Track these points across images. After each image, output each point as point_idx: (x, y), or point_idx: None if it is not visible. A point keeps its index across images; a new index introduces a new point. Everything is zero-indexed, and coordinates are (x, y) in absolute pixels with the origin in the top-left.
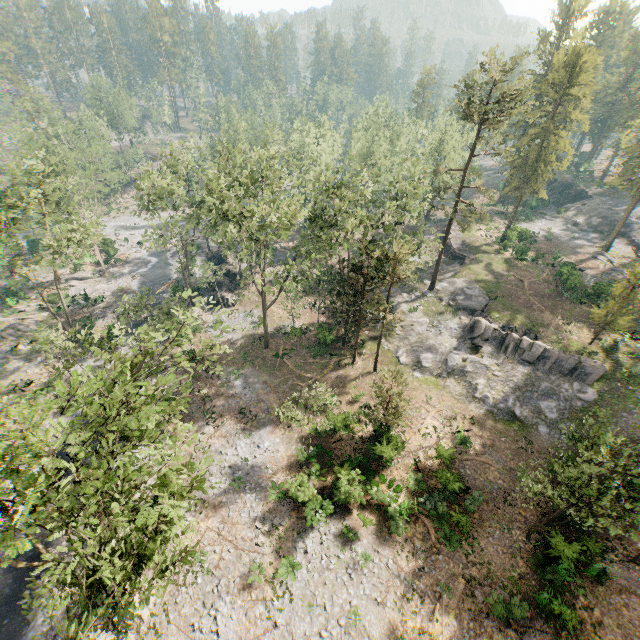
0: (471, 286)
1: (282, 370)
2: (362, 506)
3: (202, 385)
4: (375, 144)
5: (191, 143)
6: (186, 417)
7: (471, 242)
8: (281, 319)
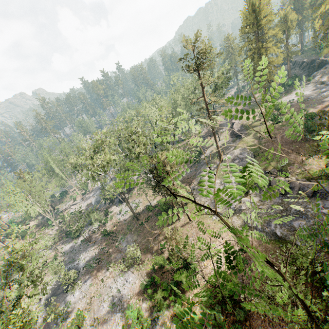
0: (242, 152)
1: (143, 231)
2: (172, 318)
3: (109, 248)
4: (176, 97)
5: (87, 137)
6: (99, 267)
7: (246, 123)
8: (147, 201)
